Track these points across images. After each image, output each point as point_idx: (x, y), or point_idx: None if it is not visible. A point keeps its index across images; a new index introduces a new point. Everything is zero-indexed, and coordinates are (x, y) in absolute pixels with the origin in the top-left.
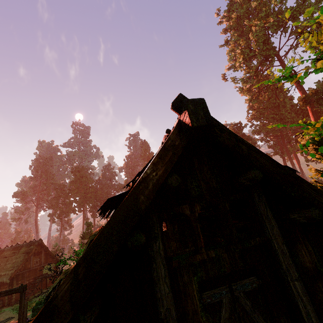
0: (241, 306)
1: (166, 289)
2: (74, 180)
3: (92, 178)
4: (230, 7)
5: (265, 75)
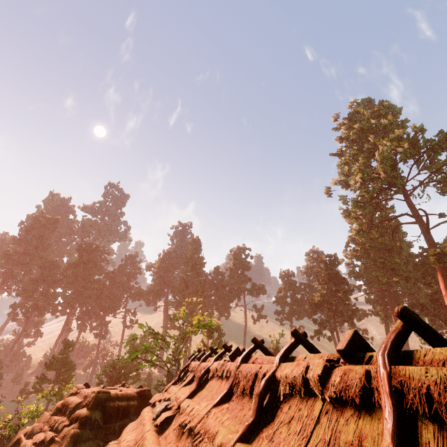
0: None
1: None
2: (76, 263)
3: (103, 268)
4: (352, 116)
5: (379, 206)
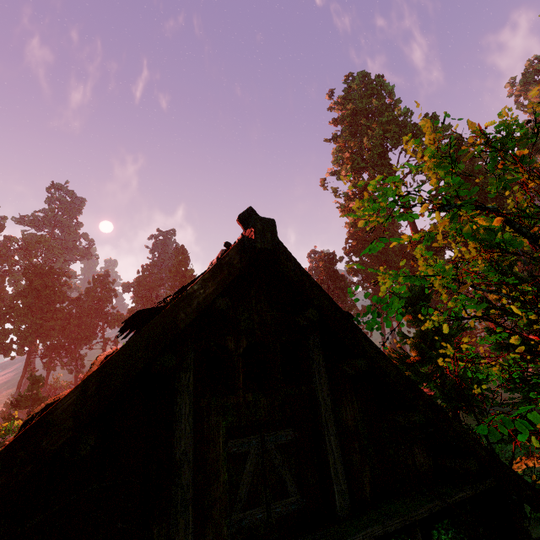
0: (271, 460)
1: (188, 428)
2: (25, 291)
3: (64, 293)
4: (348, 94)
5: (376, 197)
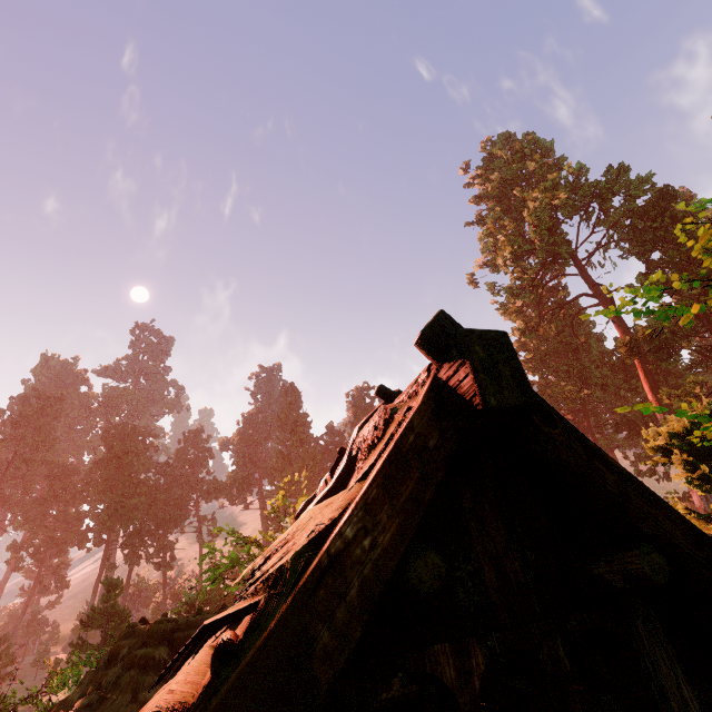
0: None
1: None
2: (104, 460)
3: (150, 459)
4: (489, 163)
5: (550, 289)
